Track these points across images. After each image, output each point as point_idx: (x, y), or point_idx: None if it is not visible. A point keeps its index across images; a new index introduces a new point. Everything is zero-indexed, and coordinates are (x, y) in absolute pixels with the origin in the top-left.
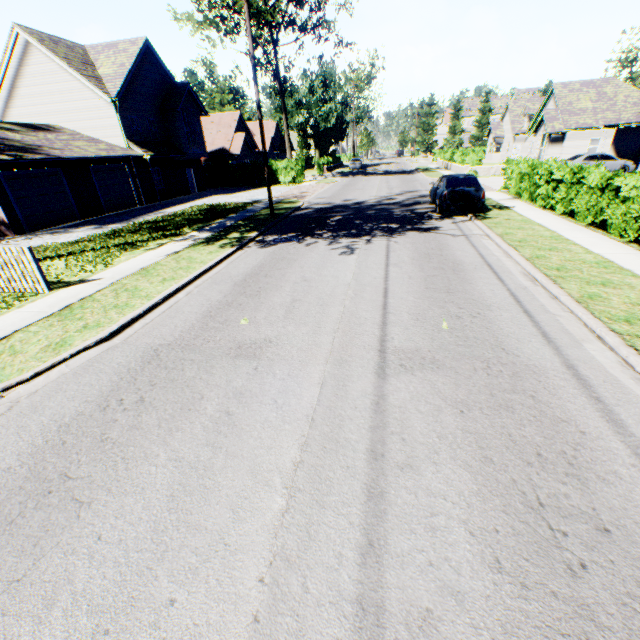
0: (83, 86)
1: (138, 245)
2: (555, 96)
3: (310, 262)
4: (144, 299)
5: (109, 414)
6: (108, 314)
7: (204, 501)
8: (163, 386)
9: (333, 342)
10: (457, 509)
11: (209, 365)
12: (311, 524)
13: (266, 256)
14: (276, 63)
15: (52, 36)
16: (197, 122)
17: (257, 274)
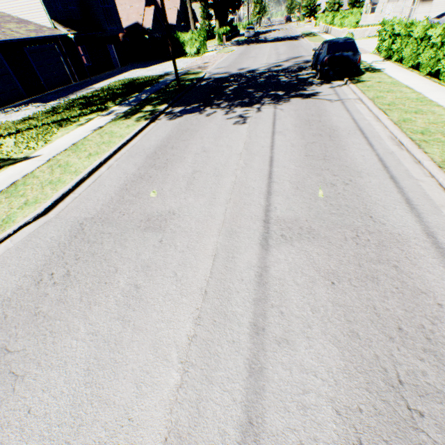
0: None
1: (71, 121)
2: None
3: (209, 133)
4: (73, 175)
5: (42, 288)
6: (44, 190)
7: (114, 375)
8: (85, 260)
9: (225, 213)
10: (326, 386)
11: (123, 238)
12: (200, 400)
13: (173, 128)
14: None
15: None
16: None
17: (165, 146)
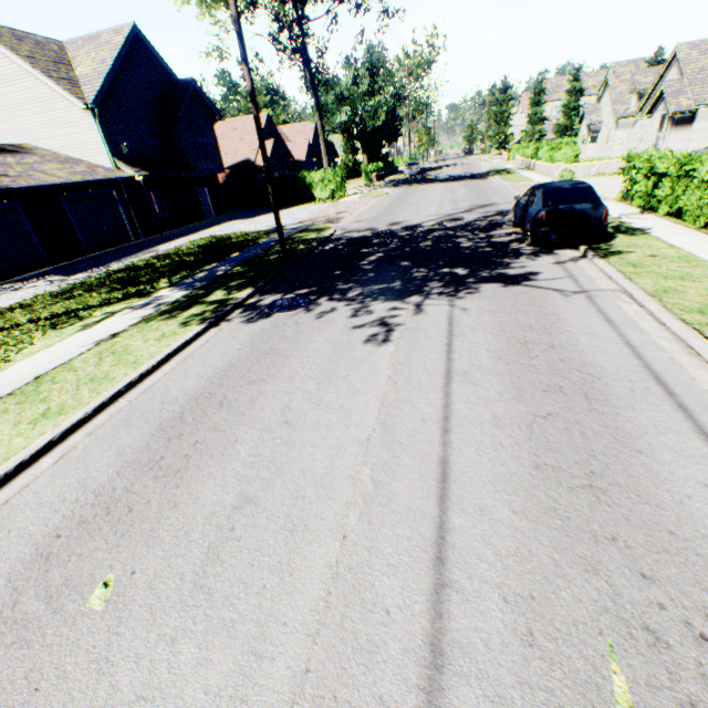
0: (53, 92)
1: (79, 316)
2: (680, 61)
3: (310, 362)
4: None
5: None
6: None
7: None
8: None
9: None
10: None
11: None
12: None
13: (245, 344)
14: (303, 46)
15: (17, 31)
16: (209, 129)
17: (209, 396)
